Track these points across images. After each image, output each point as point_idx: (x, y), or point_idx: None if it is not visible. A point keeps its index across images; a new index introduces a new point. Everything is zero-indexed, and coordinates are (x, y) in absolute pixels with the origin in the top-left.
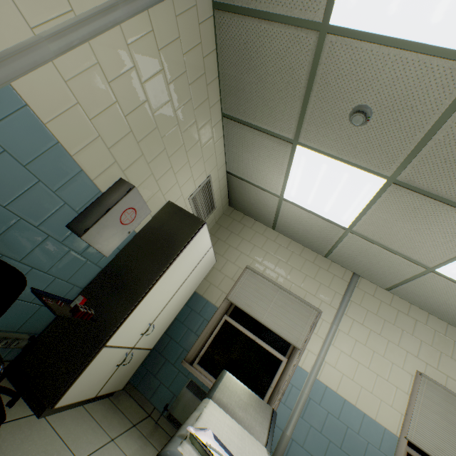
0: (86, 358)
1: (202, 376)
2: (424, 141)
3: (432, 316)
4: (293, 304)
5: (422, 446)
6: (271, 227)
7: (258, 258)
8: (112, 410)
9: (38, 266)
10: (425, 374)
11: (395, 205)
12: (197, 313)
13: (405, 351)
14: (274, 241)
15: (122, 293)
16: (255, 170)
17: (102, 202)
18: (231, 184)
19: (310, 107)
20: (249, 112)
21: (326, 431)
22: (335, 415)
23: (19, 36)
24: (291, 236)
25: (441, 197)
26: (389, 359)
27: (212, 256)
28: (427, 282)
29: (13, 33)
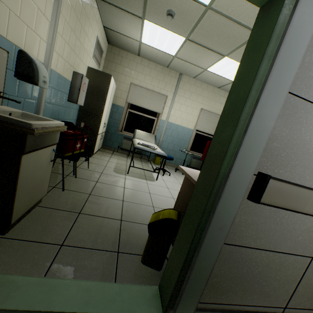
0: (94, 140)
1: (127, 134)
2: (195, 26)
3: (209, 85)
4: (156, 96)
5: (200, 130)
6: (137, 55)
7: (135, 76)
8: (104, 152)
9: (66, 118)
10: (203, 109)
11: (190, 48)
12: (115, 112)
13: (198, 102)
14: (141, 64)
15: (93, 117)
16: (123, 28)
17: (74, 86)
18: (108, 33)
19: (148, 6)
20: (114, 0)
21: (172, 135)
22: (175, 130)
23: (45, 48)
24: (149, 59)
25: (204, 45)
26: (192, 107)
27: (115, 85)
28: (205, 74)
29: (44, 49)
